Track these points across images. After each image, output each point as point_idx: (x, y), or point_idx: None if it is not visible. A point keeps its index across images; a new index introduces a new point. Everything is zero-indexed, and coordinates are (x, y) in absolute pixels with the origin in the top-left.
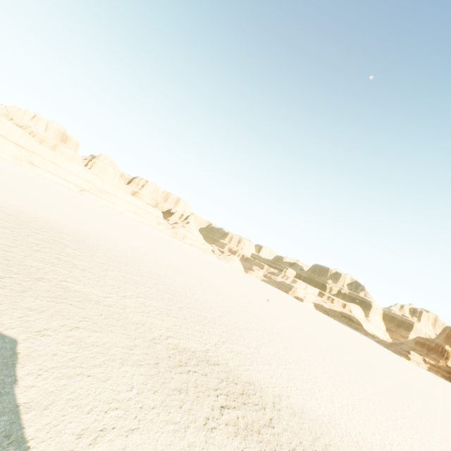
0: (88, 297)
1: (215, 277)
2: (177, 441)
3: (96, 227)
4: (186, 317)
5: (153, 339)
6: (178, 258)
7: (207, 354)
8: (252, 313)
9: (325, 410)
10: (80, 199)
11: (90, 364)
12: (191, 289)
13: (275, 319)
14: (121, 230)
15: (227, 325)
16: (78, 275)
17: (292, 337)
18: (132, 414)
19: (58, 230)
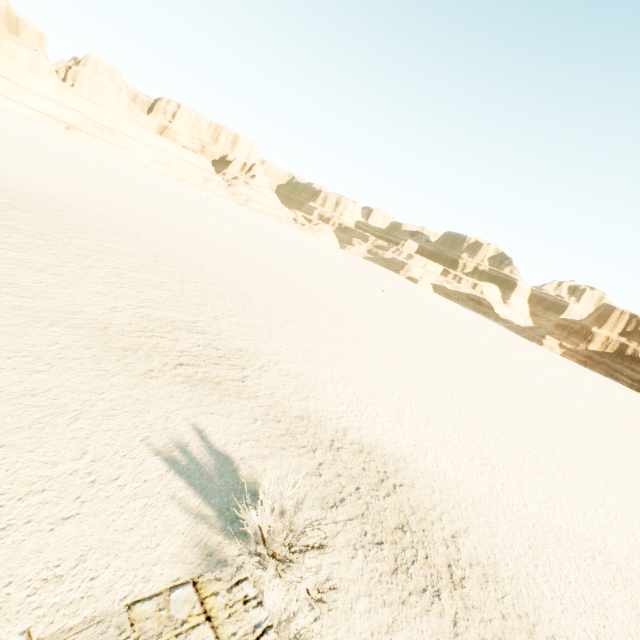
0: (27, 264)
1: (277, 253)
2: (96, 382)
3: (81, 185)
4: (185, 291)
5: (114, 308)
6: (222, 228)
7: (194, 324)
8: (309, 292)
9: (338, 375)
10: (66, 143)
11: (3, 323)
12: (218, 263)
13: (347, 299)
14: (129, 190)
15: (252, 302)
16: (19, 241)
17: (356, 317)
18: (46, 361)
19: (1, 187)
